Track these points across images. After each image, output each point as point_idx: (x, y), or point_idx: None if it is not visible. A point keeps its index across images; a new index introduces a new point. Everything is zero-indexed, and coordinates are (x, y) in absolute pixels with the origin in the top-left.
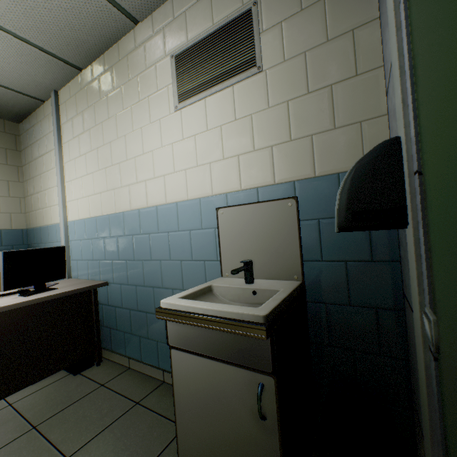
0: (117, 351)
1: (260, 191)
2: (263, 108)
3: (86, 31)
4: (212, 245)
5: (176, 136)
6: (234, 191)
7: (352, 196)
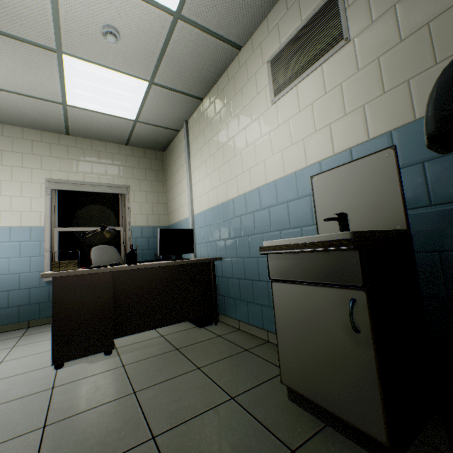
0: (229, 316)
1: (353, 150)
2: (352, 73)
3: (206, 69)
4: (308, 212)
5: (272, 125)
6: (327, 157)
7: (438, 104)
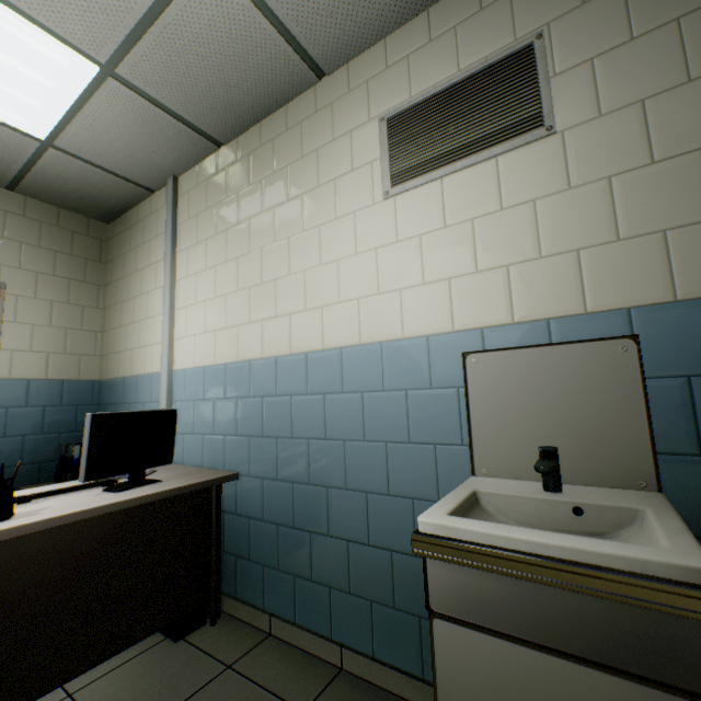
0: (246, 600)
1: (553, 324)
2: (558, 189)
3: (244, 89)
4: (451, 418)
5: (383, 237)
6: (499, 324)
7: None
